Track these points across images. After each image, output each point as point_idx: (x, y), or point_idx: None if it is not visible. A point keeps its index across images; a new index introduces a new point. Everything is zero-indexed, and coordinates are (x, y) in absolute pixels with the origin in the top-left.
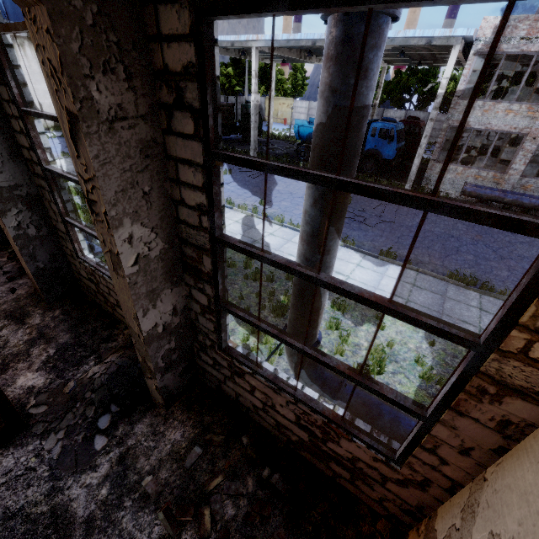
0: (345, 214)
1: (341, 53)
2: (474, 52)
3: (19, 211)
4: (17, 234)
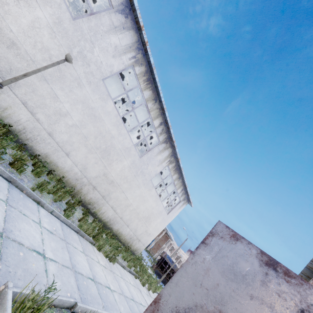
0: None
1: None
2: (169, 239)
3: None
4: None
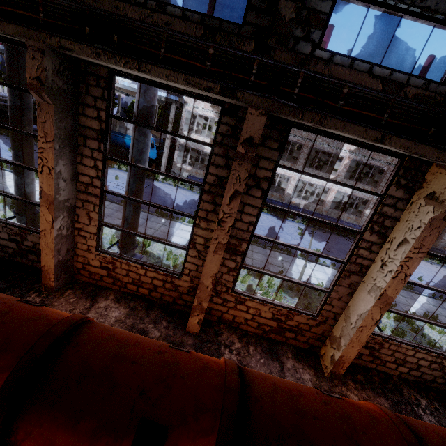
0: (32, 148)
1: (11, 90)
2: (185, 109)
3: None
4: None
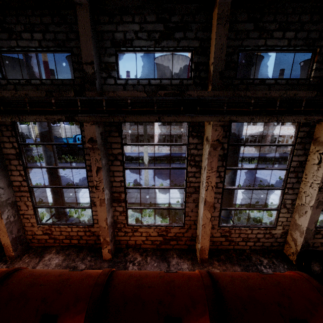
0: None
1: None
2: None
3: None
4: None
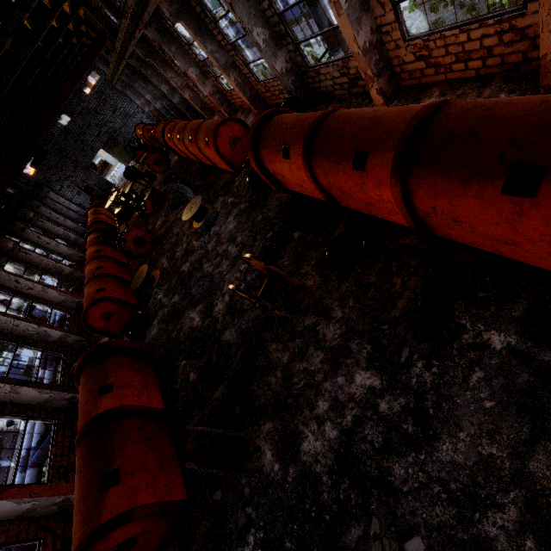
0: None
1: None
2: None
3: (164, 100)
4: (167, 105)
